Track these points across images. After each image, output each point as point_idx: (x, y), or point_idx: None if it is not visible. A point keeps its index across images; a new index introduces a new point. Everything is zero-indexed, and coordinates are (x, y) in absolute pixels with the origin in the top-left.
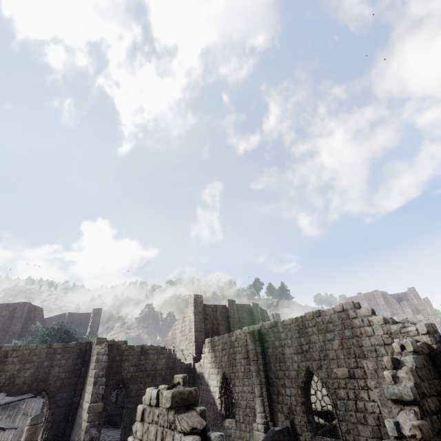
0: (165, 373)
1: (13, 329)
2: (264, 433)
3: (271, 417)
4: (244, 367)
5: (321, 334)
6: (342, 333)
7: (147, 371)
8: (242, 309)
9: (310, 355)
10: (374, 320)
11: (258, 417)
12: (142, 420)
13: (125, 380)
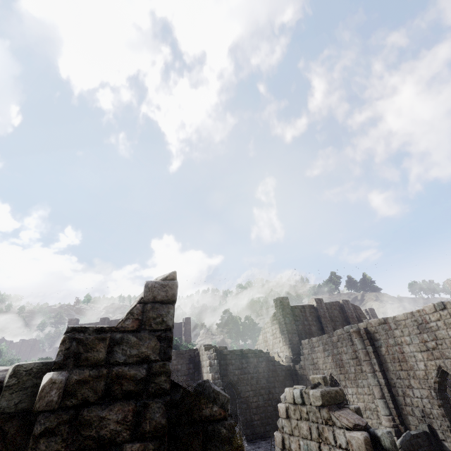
0: (267, 375)
1: None
2: (396, 437)
3: (400, 420)
4: (355, 368)
5: (450, 329)
6: None
7: (251, 374)
8: (332, 307)
9: (439, 352)
10: None
11: (383, 420)
12: (288, 417)
13: (233, 382)
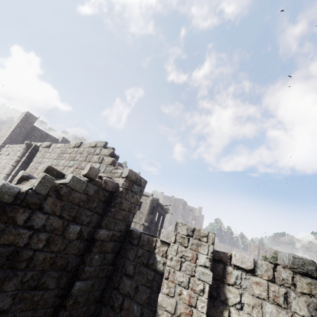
0: None
1: None
2: None
3: None
4: None
5: (68, 160)
6: (80, 163)
7: None
8: None
9: None
10: (106, 160)
11: None
12: None
13: None
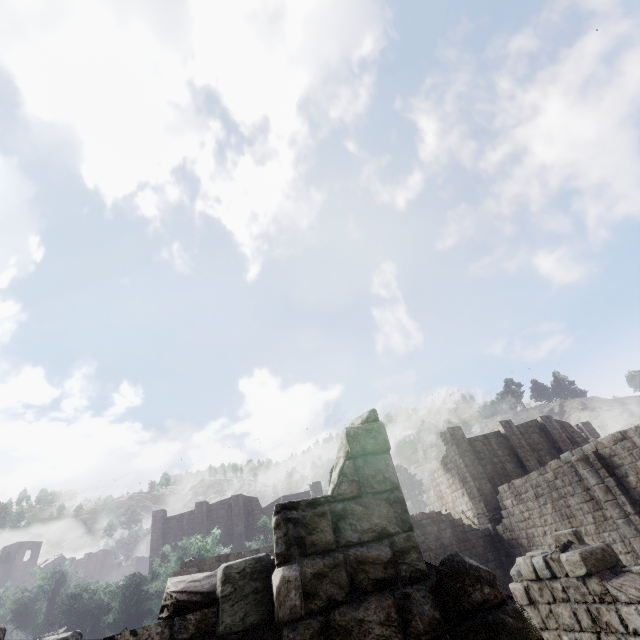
0: (458, 548)
1: (237, 530)
2: None
3: None
4: (593, 515)
5: None
6: None
7: (433, 550)
8: (528, 430)
9: None
10: None
11: None
12: (532, 602)
13: None
